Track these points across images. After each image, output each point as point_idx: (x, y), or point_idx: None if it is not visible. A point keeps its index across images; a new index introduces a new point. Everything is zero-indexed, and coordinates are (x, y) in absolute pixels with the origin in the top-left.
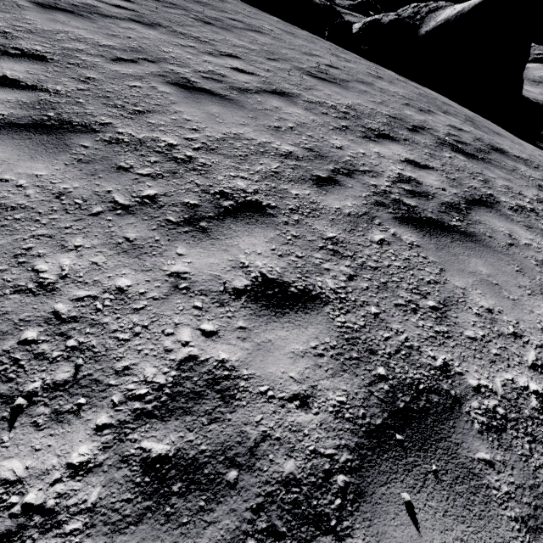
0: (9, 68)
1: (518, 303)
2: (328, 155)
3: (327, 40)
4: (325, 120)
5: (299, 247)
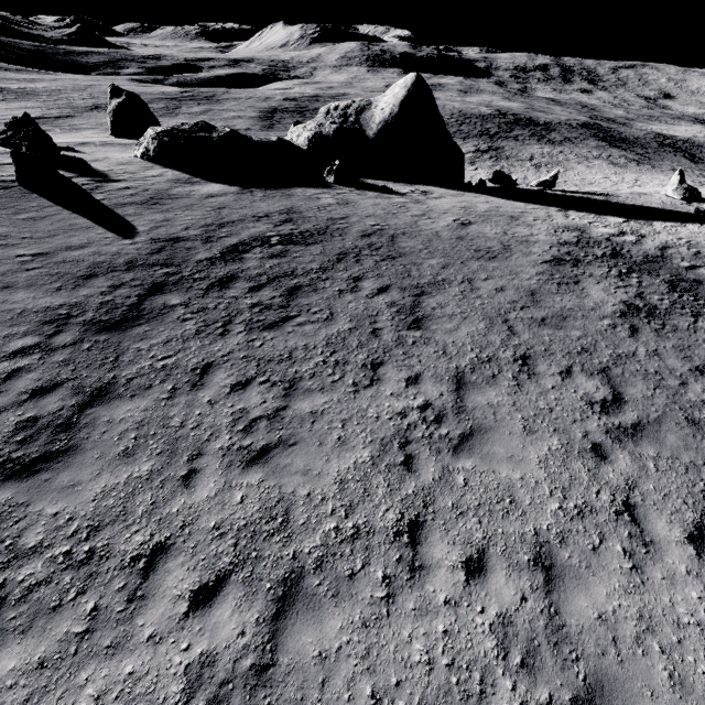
0: (546, 369)
1: (702, 328)
2: (609, 315)
3: (335, 184)
4: (565, 294)
5: (679, 355)
